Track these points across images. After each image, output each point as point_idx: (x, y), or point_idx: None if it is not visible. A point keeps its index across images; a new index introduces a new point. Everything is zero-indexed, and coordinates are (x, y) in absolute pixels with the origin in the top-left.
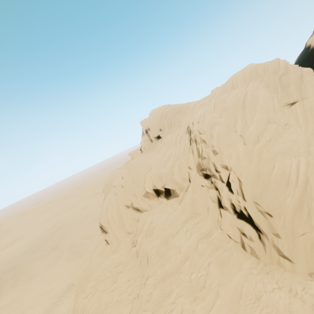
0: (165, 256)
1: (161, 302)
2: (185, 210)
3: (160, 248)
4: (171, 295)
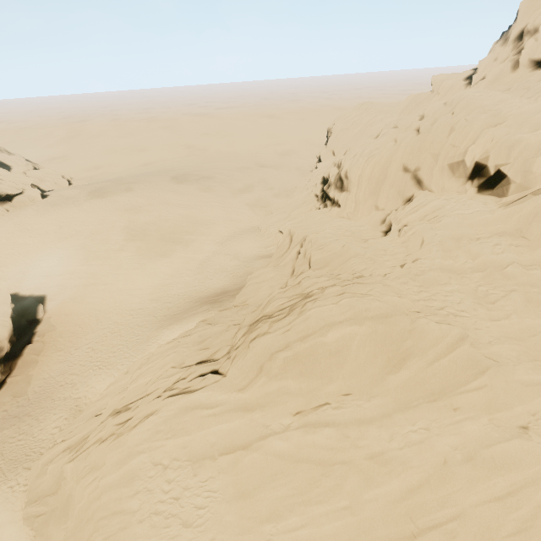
0: (449, 252)
1: (433, 284)
2: (507, 220)
3: (446, 241)
4: (449, 286)
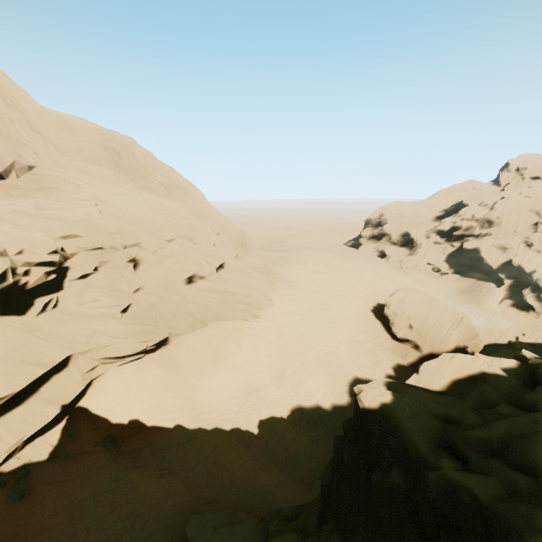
0: None
1: None
2: None
3: None
4: None
